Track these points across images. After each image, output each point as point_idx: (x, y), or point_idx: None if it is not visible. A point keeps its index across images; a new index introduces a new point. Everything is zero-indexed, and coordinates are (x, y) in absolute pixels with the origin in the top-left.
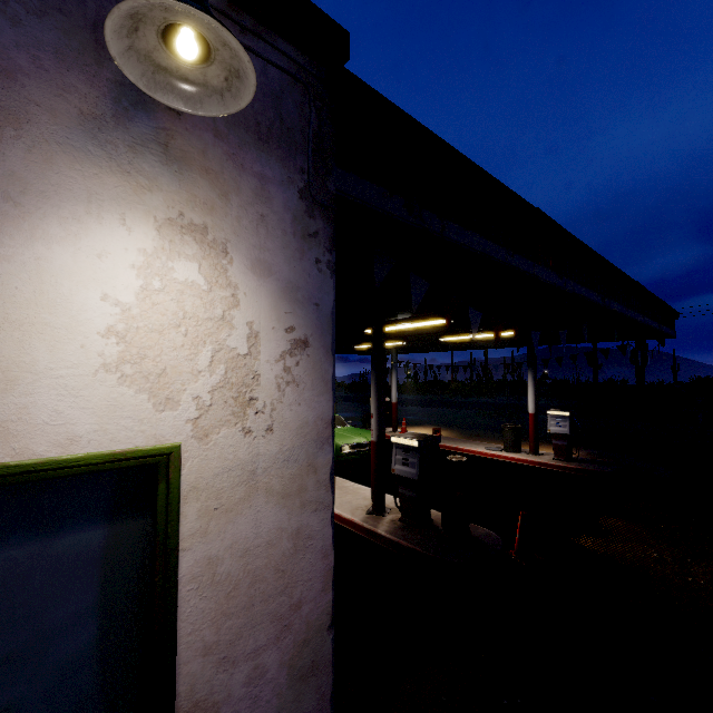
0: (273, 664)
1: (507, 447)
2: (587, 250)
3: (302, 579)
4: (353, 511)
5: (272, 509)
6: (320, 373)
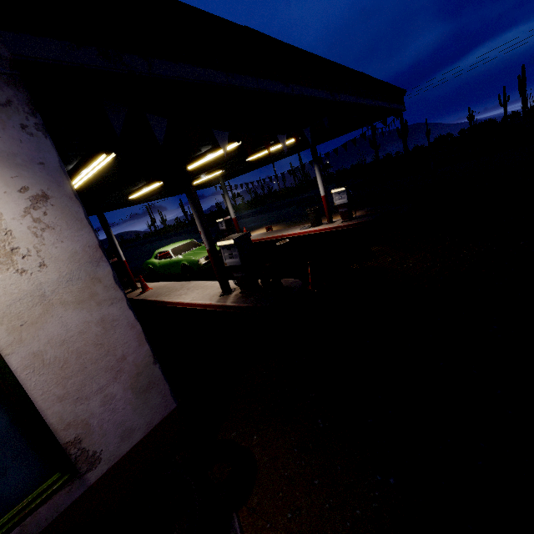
0: (118, 391)
1: (313, 224)
2: (307, 55)
3: (120, 344)
4: (211, 298)
5: (73, 313)
6: (71, 215)
